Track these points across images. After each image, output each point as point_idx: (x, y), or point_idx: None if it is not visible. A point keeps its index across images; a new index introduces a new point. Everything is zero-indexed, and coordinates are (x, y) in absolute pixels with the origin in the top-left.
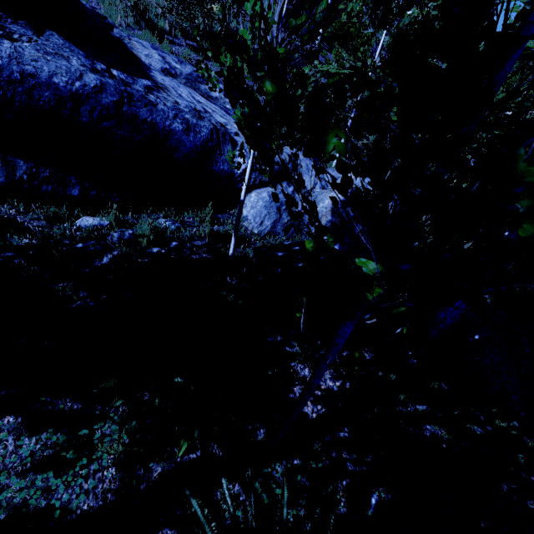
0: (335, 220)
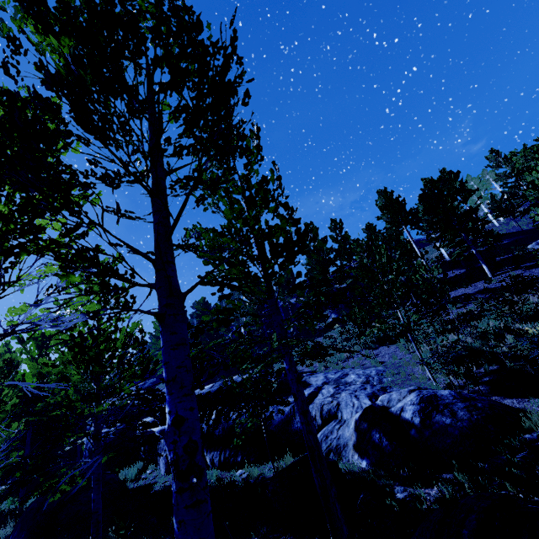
0: (357, 436)
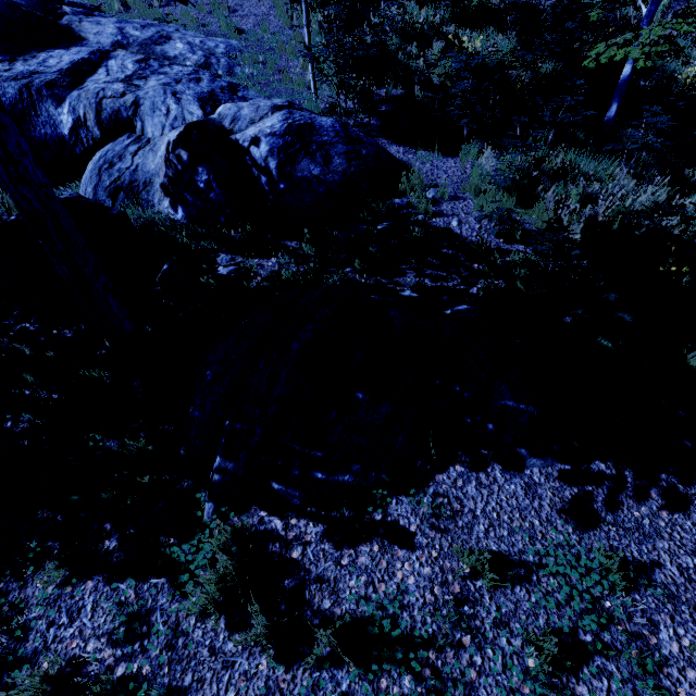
0: (169, 172)
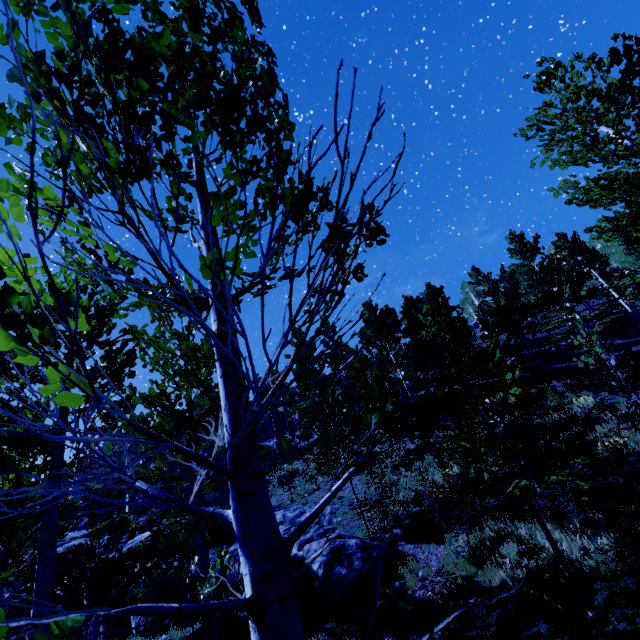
0: None
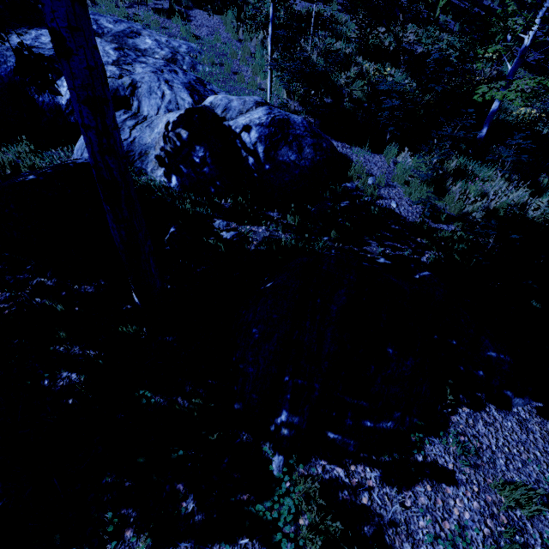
0: (167, 147)
